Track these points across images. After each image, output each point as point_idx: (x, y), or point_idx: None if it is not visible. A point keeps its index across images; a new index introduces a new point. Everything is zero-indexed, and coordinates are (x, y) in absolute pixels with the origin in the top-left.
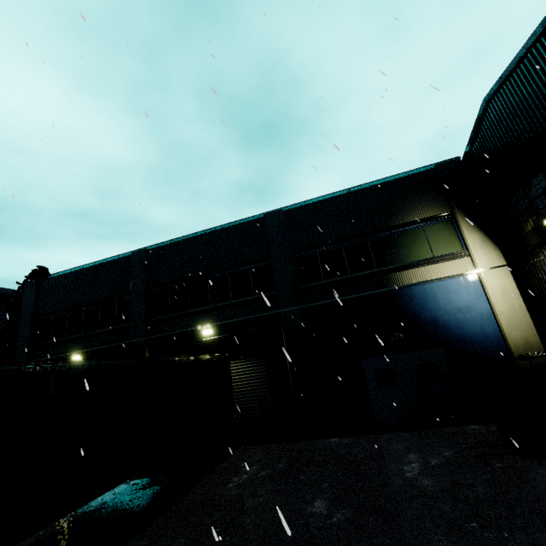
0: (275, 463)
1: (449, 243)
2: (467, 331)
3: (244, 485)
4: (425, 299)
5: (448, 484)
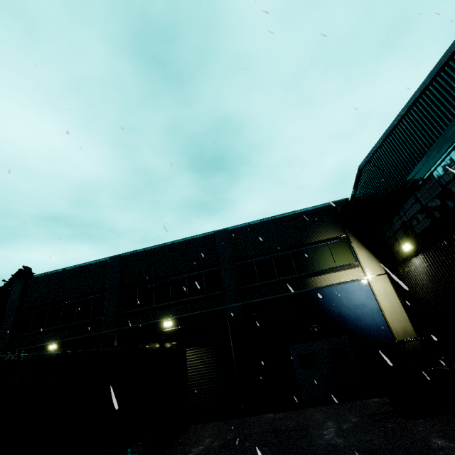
0: (225, 436)
1: (346, 257)
2: (364, 322)
3: (201, 454)
4: (332, 298)
5: (354, 441)
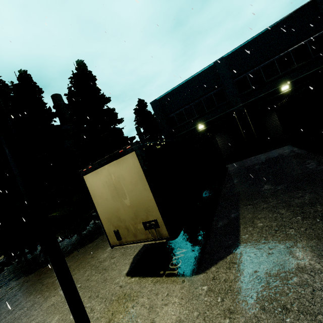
0: None
1: None
2: None
3: None
4: None
5: None
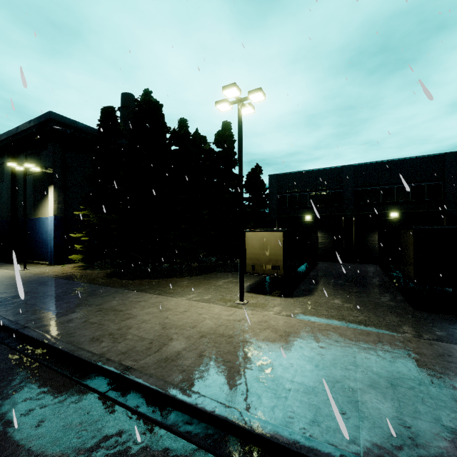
0: None
1: None
2: None
3: None
4: None
5: None
